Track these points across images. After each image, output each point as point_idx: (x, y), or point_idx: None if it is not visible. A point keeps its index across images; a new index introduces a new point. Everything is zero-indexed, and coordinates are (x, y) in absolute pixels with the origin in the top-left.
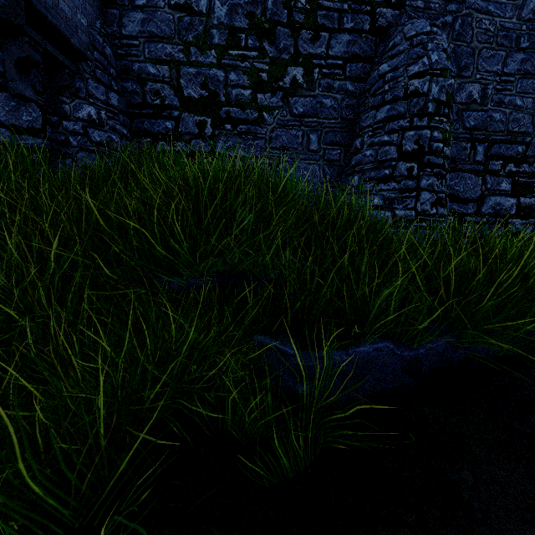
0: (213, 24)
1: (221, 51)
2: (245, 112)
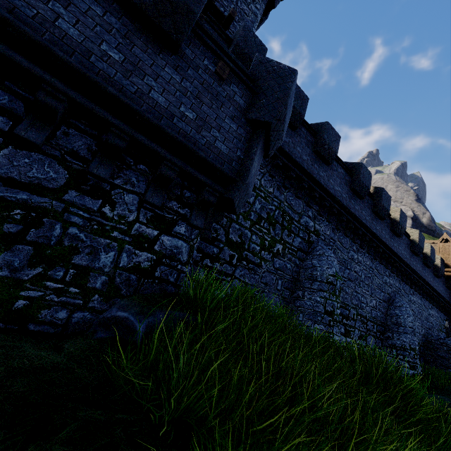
0: (253, 210)
1: (252, 223)
2: (254, 257)
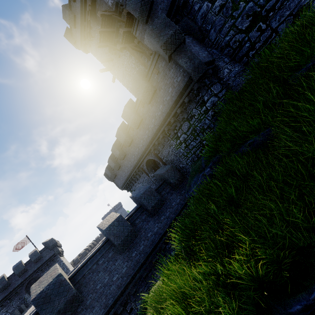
0: None
1: None
2: None
